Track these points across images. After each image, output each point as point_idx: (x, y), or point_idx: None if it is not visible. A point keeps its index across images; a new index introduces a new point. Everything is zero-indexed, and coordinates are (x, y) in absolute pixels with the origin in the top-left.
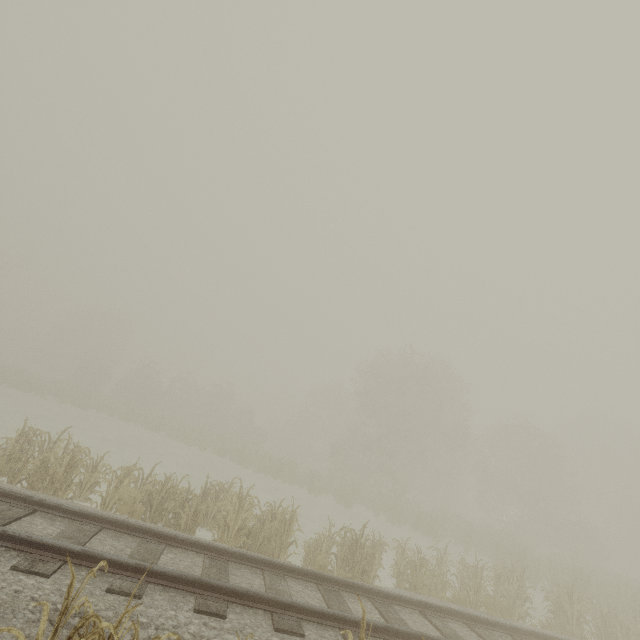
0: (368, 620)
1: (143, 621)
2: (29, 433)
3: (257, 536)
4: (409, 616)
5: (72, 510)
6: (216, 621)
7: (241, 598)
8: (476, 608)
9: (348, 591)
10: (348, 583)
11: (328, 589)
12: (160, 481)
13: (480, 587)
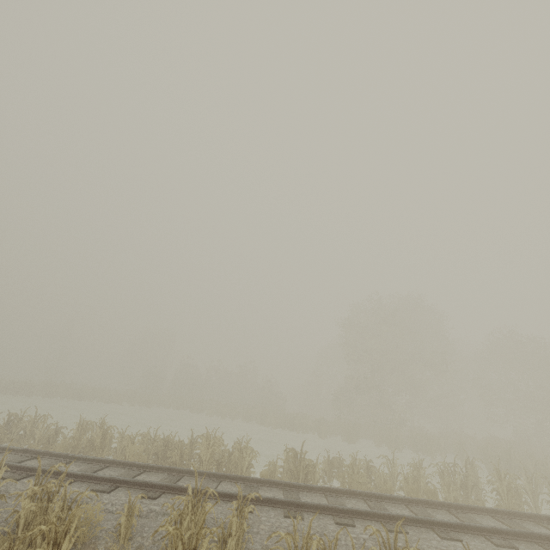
0: (255, 495)
1: (105, 502)
2: (83, 424)
3: (227, 465)
4: (311, 497)
5: (90, 458)
6: (149, 500)
7: (172, 490)
8: (408, 496)
9: (266, 486)
10: (266, 480)
11: (250, 485)
12: (162, 439)
13: (419, 480)
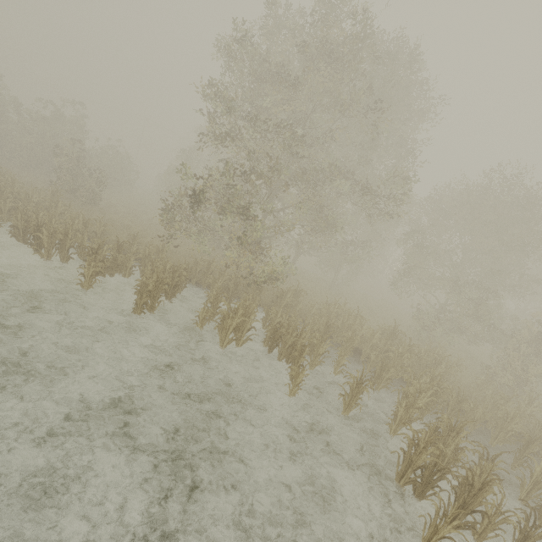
0: None
1: None
2: None
3: None
4: None
5: None
6: None
7: None
8: None
9: None
10: None
11: None
12: None
13: None
